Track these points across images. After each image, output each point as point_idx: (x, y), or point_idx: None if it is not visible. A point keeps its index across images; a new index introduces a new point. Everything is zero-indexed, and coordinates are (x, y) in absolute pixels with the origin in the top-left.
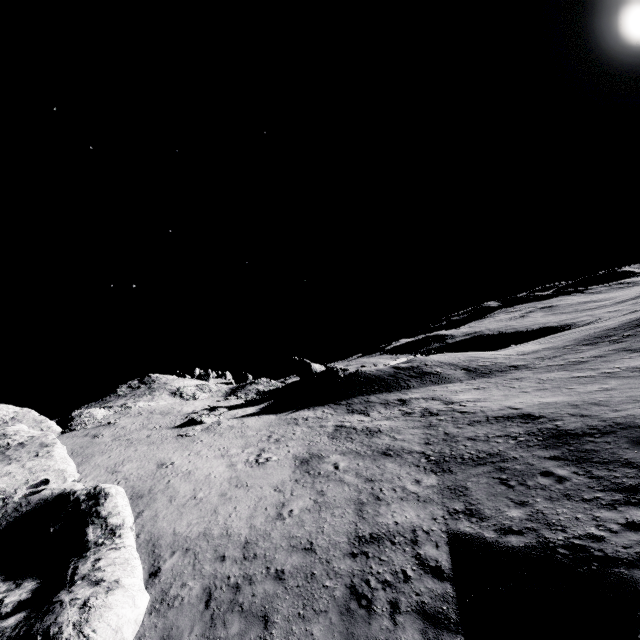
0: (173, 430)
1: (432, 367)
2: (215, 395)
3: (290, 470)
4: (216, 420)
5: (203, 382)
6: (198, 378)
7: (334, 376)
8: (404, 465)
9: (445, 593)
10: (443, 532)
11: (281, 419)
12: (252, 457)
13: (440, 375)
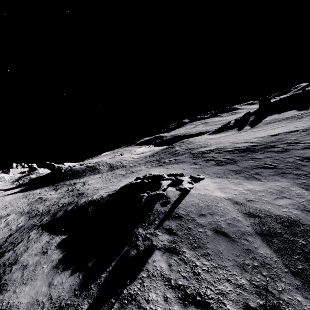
0: None
1: (100, 166)
2: (7, 182)
3: None
4: None
5: (3, 175)
6: (2, 172)
7: (60, 171)
8: (26, 217)
9: None
10: None
11: (23, 195)
12: None
13: (99, 170)
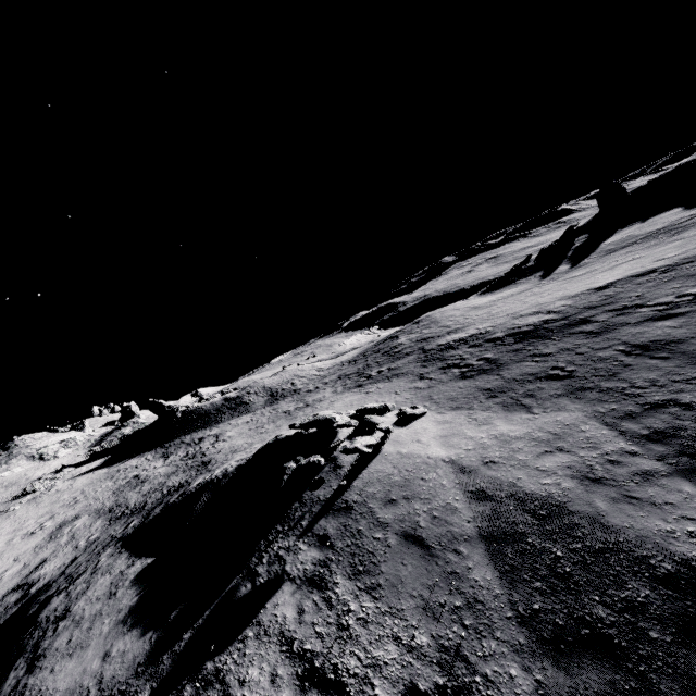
0: (2, 506)
1: (250, 396)
2: (81, 447)
3: (43, 537)
4: (52, 485)
5: (74, 434)
6: (72, 429)
7: (174, 416)
8: (105, 521)
9: (9, 615)
10: (52, 576)
11: (107, 473)
12: (35, 527)
13: (249, 405)
